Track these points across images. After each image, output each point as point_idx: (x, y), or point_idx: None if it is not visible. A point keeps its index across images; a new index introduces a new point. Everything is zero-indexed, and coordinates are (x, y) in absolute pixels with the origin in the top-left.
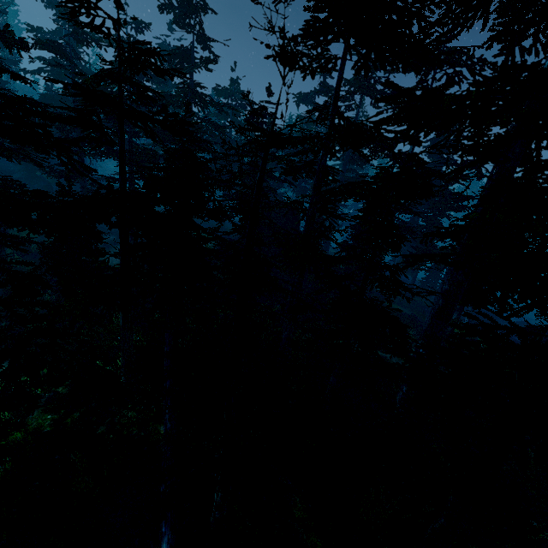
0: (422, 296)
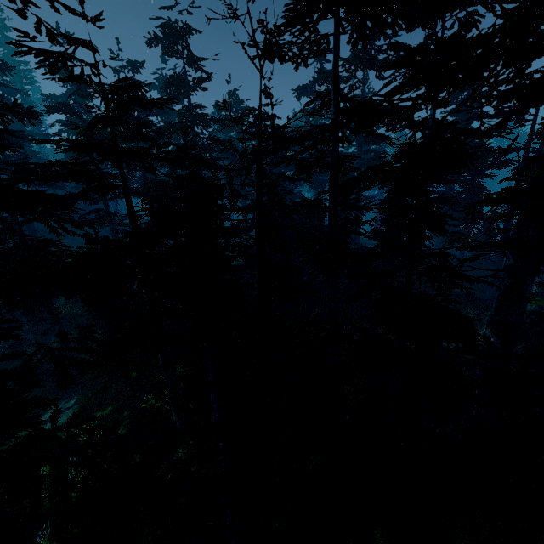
0: (484, 282)
